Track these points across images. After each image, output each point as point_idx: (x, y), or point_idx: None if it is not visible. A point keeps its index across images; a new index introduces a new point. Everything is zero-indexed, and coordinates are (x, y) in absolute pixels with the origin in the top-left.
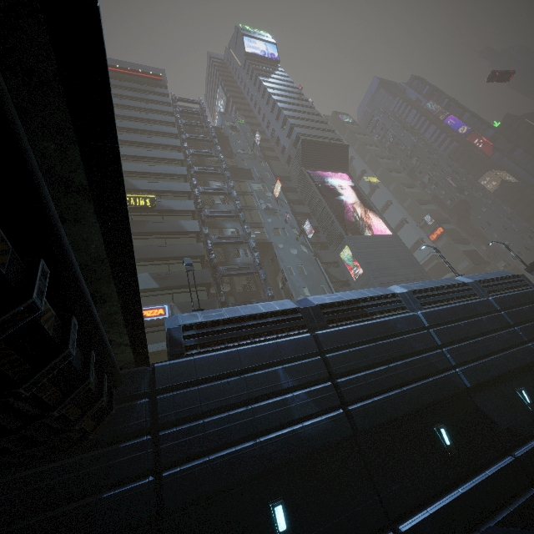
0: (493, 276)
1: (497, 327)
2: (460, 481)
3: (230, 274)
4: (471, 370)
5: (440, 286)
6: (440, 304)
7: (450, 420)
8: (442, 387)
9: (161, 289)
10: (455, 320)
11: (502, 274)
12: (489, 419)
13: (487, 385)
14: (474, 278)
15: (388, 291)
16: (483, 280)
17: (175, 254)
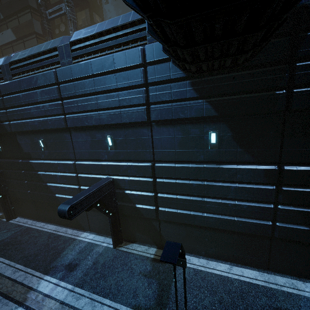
0: (102, 28)
1: (45, 100)
2: (7, 158)
3: (52, 18)
4: (15, 125)
5: (30, 55)
6: (25, 74)
7: (4, 141)
8: (0, 129)
9: (19, 40)
10: (19, 92)
11: (126, 18)
12: (20, 146)
13: (26, 133)
14: (77, 35)
15: (0, 63)
16: (80, 40)
17: (16, 9)
